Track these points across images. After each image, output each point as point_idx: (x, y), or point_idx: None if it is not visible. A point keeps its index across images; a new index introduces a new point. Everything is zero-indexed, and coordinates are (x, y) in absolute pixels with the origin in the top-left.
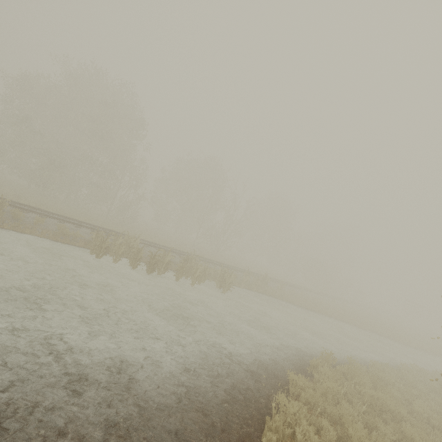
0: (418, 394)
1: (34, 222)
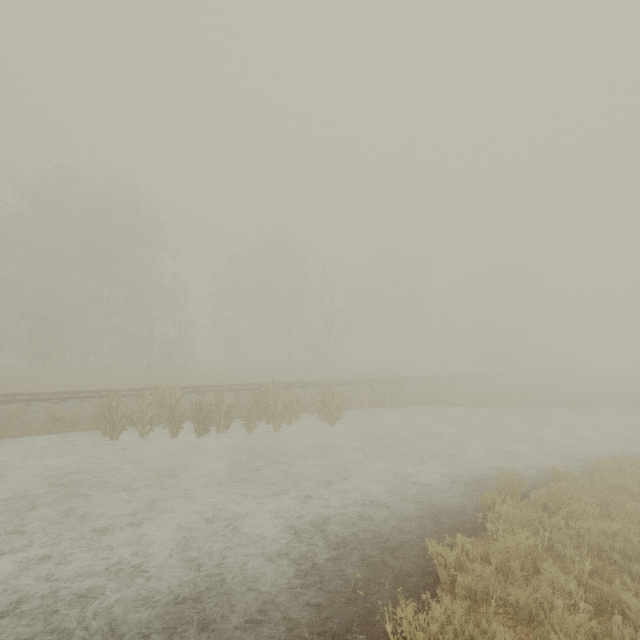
0: None
1: (5, 416)
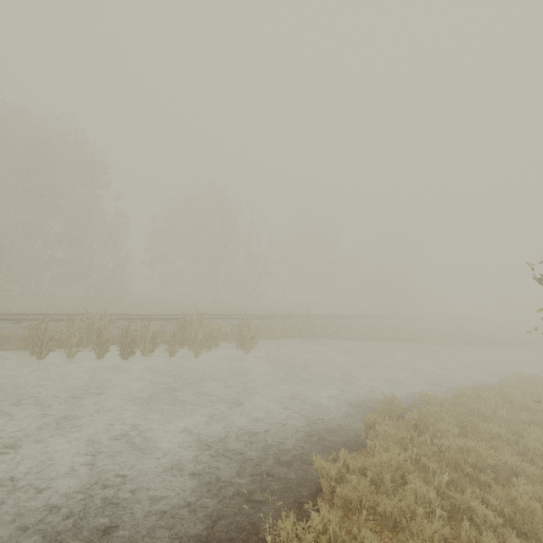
0: (531, 417)
1: None
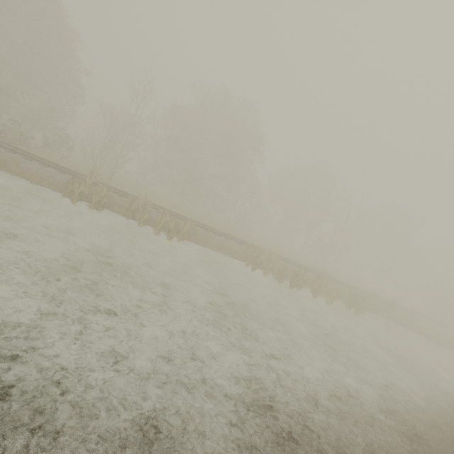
0: None
1: (206, 237)
